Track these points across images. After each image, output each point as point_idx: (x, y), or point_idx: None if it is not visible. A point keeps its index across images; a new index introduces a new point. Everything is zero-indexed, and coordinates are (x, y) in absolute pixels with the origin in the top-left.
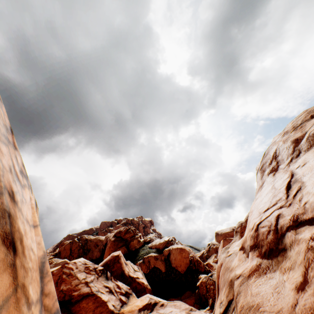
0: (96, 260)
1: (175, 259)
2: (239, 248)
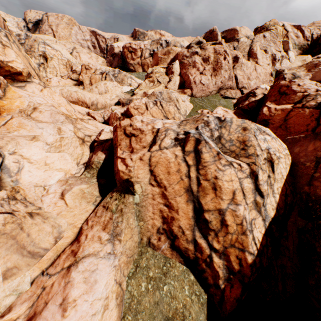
0: None
1: None
2: None
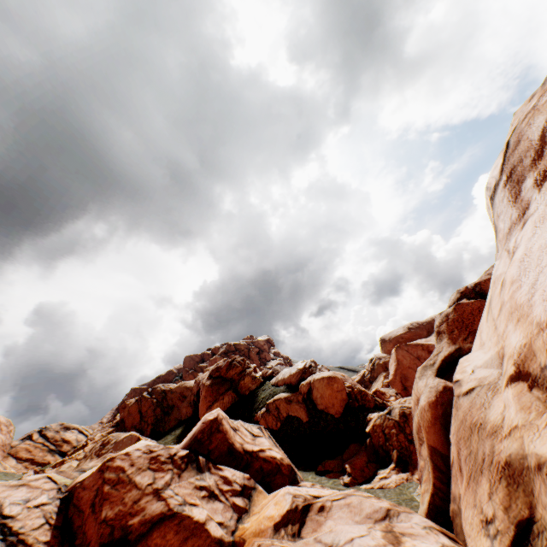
0: (188, 421)
1: (322, 397)
2: (508, 377)
